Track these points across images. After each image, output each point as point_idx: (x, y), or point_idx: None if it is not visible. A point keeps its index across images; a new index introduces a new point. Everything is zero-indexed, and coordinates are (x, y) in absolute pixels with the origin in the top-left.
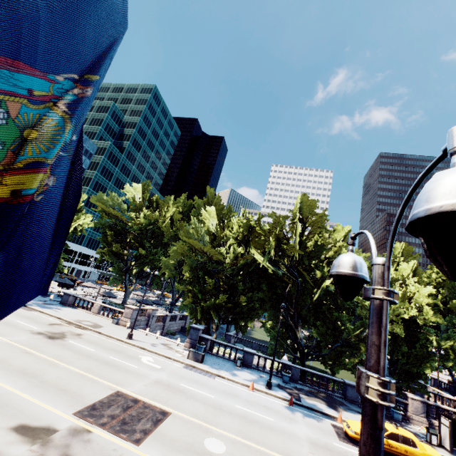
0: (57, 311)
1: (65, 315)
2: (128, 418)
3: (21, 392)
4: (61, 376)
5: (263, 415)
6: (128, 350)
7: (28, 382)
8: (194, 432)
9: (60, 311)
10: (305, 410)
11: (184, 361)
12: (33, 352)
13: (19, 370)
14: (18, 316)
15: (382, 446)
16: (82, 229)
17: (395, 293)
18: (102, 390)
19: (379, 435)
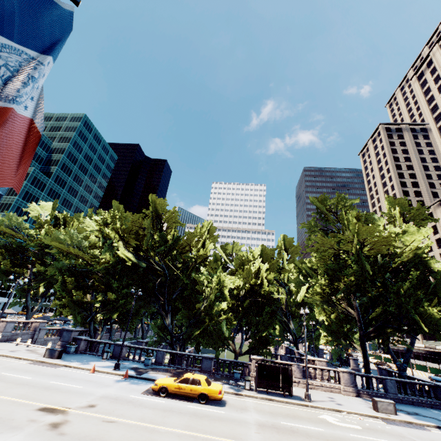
0: None
1: None
2: None
3: None
4: None
5: (75, 385)
6: None
7: None
8: None
9: None
10: (137, 380)
11: (35, 359)
12: None
13: None
14: None
15: None
16: None
17: None
18: None
19: None
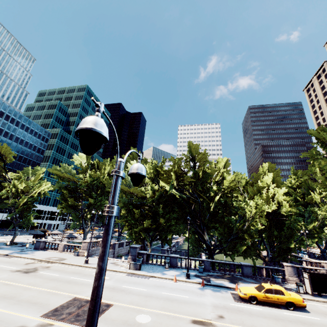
0: (31, 254)
1: (38, 256)
2: (81, 312)
3: (2, 309)
4: (33, 295)
5: (182, 295)
6: (85, 271)
7: (7, 302)
8: (129, 313)
9: (34, 254)
10: (213, 287)
11: (127, 271)
12: (12, 283)
13: (1, 296)
14: (1, 262)
15: (109, 232)
16: (45, 193)
17: (118, 171)
18: (63, 298)
19: (107, 228)
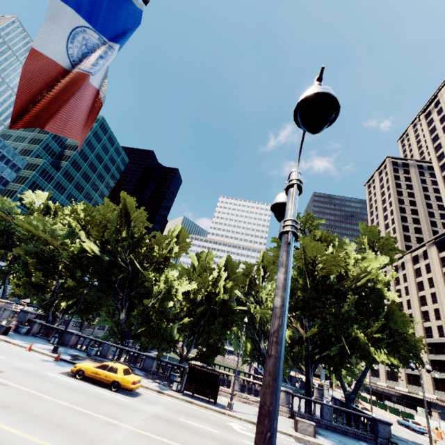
0: None
1: None
2: None
3: None
4: None
5: None
6: None
7: None
8: None
9: None
10: (67, 364)
11: None
12: None
13: None
14: None
15: None
16: None
17: None
18: None
19: None
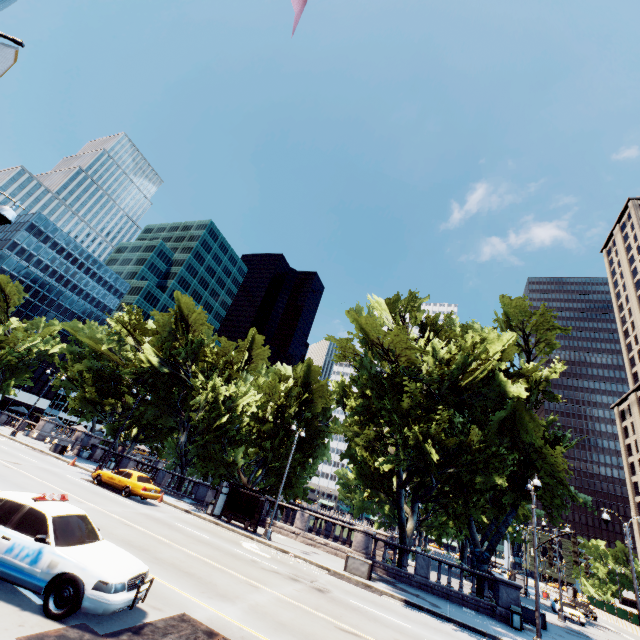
0: None
1: None
2: None
3: None
4: None
5: (34, 460)
6: None
7: None
8: None
9: None
10: None
11: (39, 448)
12: None
13: None
14: None
15: None
16: (54, 358)
17: None
18: None
19: None
